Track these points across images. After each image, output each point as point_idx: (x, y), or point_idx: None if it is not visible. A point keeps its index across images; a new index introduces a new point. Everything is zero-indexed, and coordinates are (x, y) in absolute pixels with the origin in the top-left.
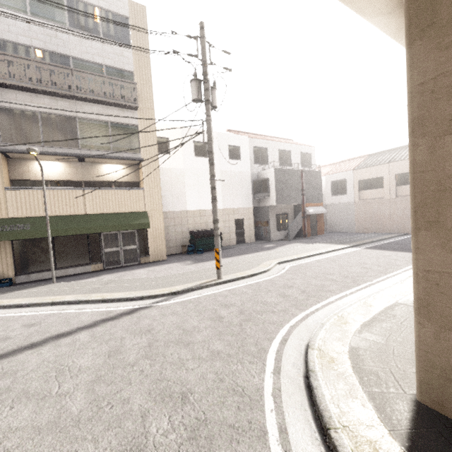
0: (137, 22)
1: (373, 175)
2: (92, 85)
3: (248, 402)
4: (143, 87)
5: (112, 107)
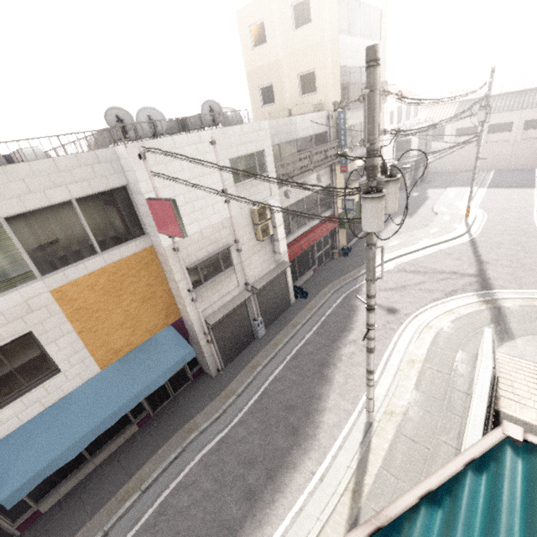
0: (383, 13)
1: (470, 124)
2: None
3: None
4: (382, 80)
5: None
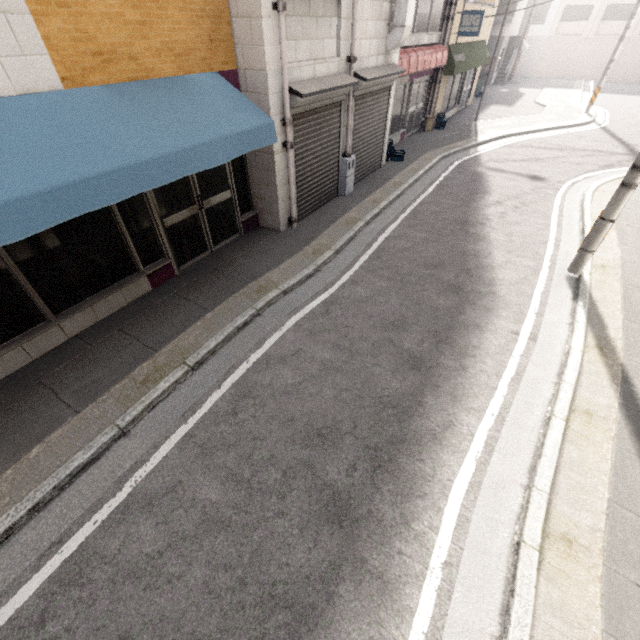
0: None
1: (585, 1)
2: None
3: None
4: None
5: None
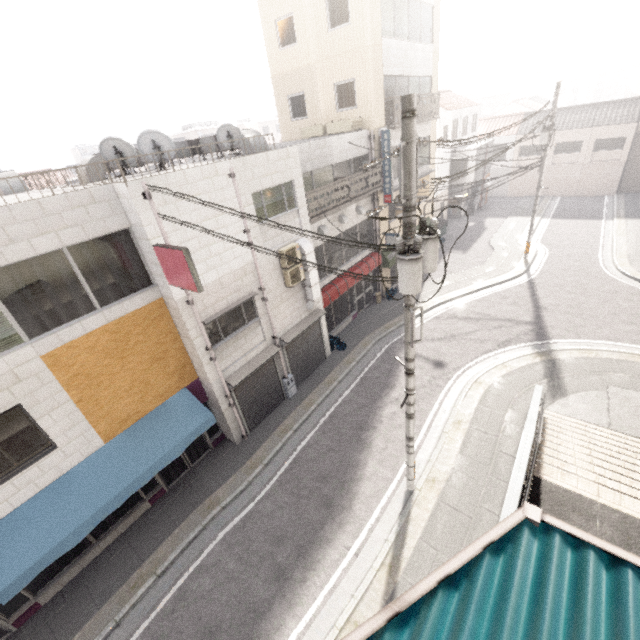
0: (436, 10)
1: (535, 142)
2: (425, 107)
3: (632, 288)
4: (434, 91)
5: (422, 123)
